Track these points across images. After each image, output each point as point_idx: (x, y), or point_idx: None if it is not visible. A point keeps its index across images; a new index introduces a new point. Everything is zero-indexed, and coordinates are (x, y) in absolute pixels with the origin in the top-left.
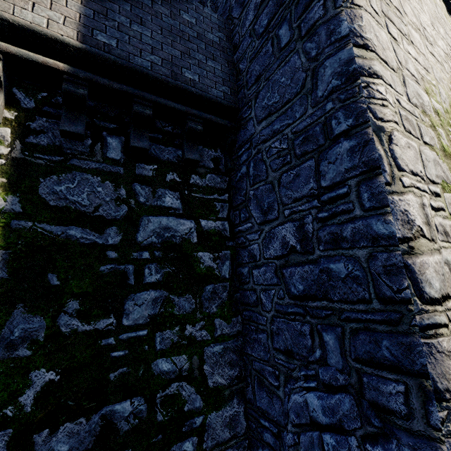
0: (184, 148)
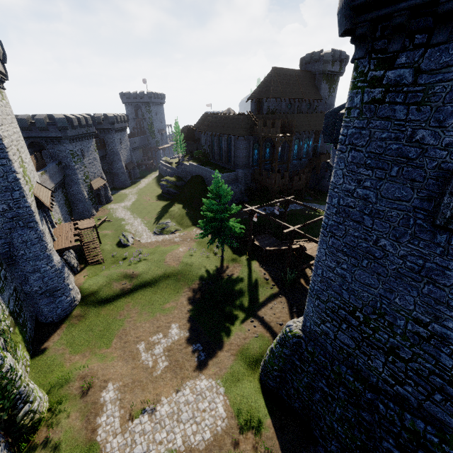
0: None
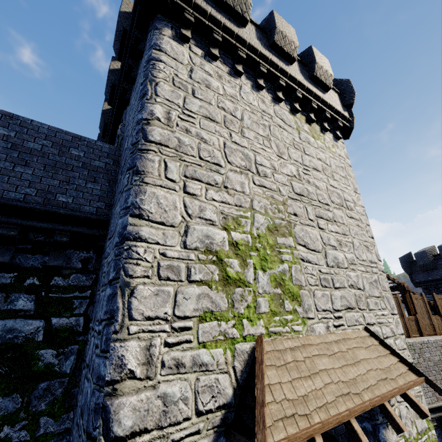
0: (49, 255)
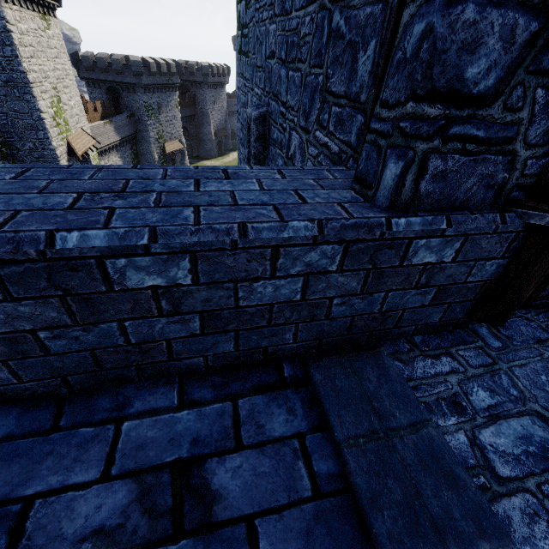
0: None
